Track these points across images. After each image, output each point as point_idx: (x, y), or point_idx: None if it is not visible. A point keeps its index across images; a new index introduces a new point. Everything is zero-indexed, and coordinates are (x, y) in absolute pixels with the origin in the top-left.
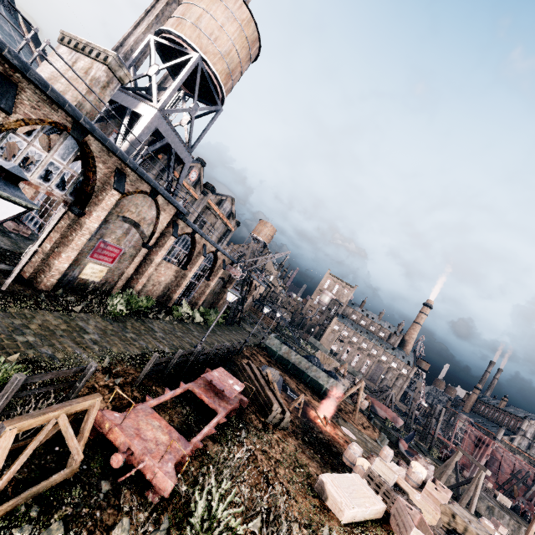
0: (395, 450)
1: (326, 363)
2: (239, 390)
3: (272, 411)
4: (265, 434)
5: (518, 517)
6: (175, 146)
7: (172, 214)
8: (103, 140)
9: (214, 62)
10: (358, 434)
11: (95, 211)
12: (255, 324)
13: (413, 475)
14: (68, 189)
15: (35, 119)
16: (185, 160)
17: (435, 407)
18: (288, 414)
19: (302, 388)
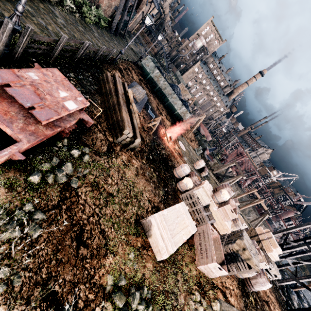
0: (202, 155)
1: (183, 93)
2: (73, 110)
3: (123, 135)
4: (106, 159)
5: (237, 185)
6: None
7: None
8: None
9: None
10: (187, 146)
11: None
12: (139, 44)
13: (219, 197)
14: None
15: None
16: None
17: (232, 136)
18: (139, 140)
19: (160, 108)
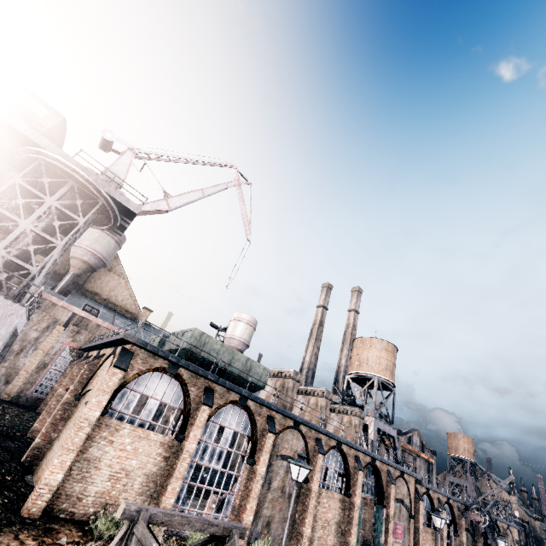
0: None
1: None
2: None
3: None
4: None
5: None
6: (386, 430)
7: (413, 482)
8: (383, 460)
9: (383, 374)
10: None
11: (390, 502)
12: None
13: None
14: (373, 493)
15: (364, 466)
16: (393, 434)
17: None
18: None
19: None
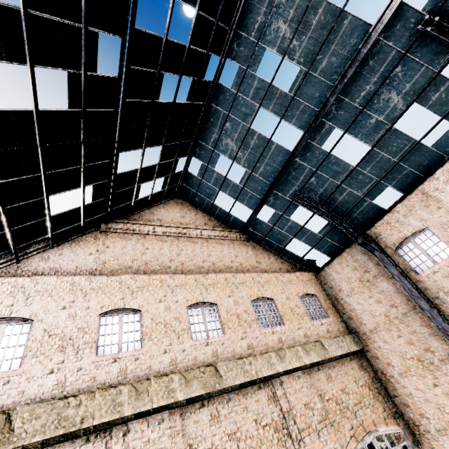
0: None
1: None
2: None
3: None
4: None
5: None
6: None
7: None
8: None
9: None
10: None
11: None
12: None
13: None
14: None
15: None
16: None
17: None
18: None
19: None
